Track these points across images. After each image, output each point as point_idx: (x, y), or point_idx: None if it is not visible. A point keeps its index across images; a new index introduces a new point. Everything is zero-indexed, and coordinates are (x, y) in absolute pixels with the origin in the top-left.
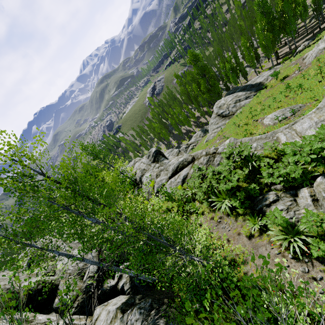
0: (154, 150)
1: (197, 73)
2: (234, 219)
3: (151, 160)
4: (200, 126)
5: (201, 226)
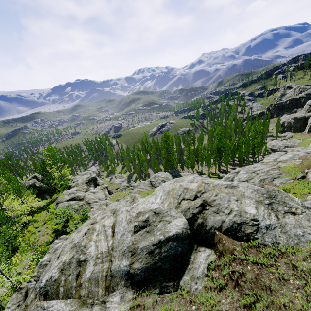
0: (93, 176)
1: (164, 145)
2: (48, 237)
3: (86, 181)
4: None
5: (39, 232)
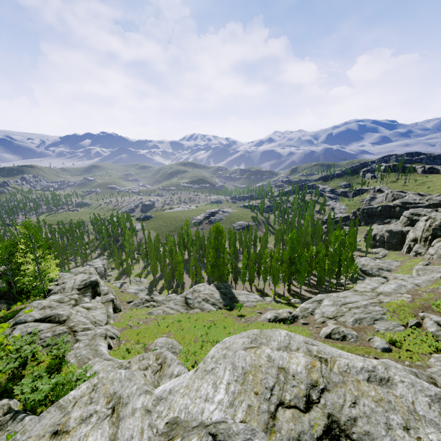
0: (93, 278)
1: (214, 244)
2: None
3: (80, 286)
4: None
5: None
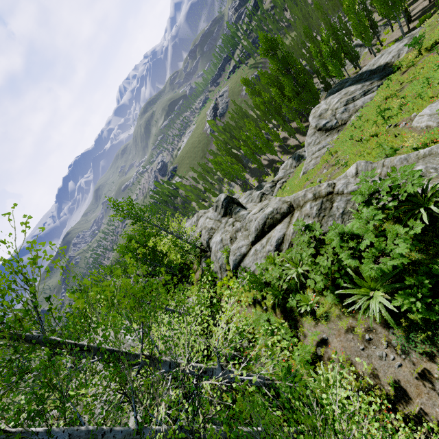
0: (223, 197)
1: (276, 69)
2: (405, 336)
3: (221, 213)
4: (289, 152)
5: (327, 346)
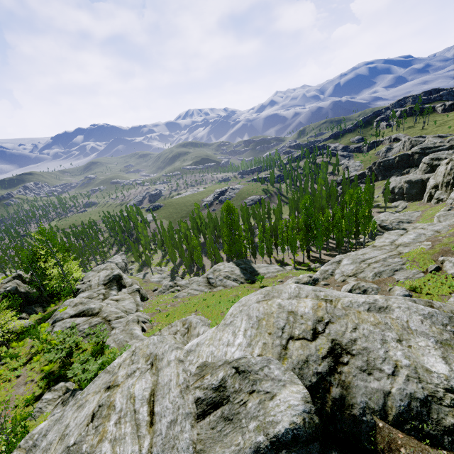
0: (116, 272)
1: (227, 222)
2: (34, 387)
3: (105, 281)
4: None
5: (17, 378)
